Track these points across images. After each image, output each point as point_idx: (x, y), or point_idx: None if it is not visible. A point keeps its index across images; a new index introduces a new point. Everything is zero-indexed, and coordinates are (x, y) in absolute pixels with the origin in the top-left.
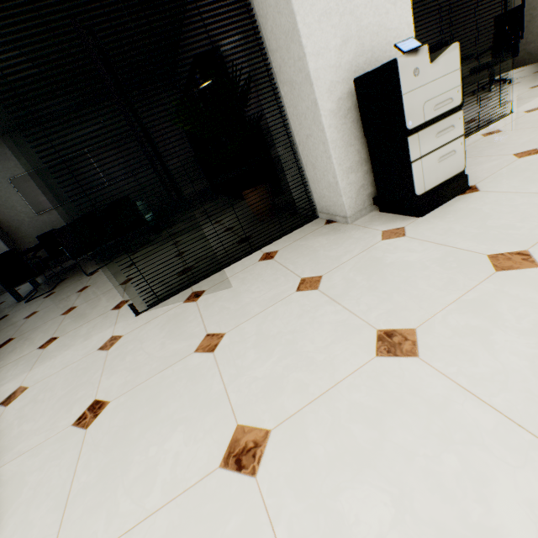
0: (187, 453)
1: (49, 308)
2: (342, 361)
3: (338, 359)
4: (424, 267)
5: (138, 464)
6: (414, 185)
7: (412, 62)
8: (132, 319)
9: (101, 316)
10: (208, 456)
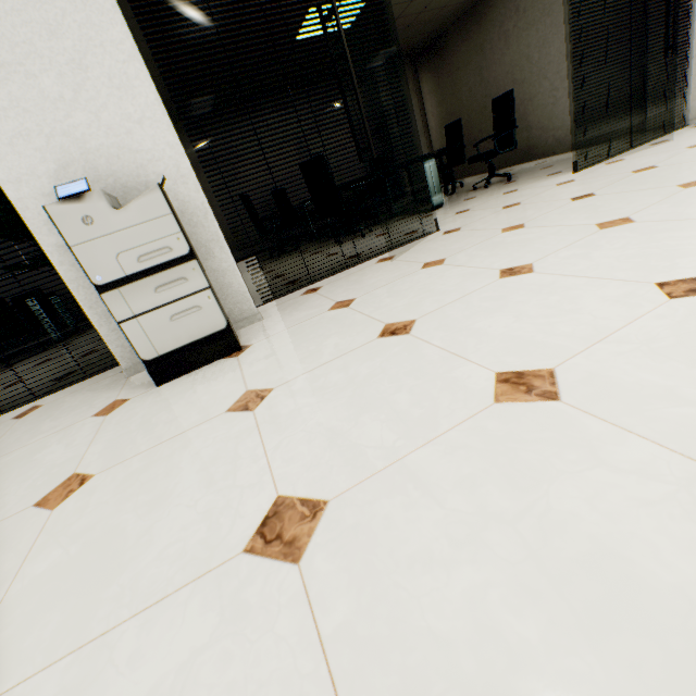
0: None
1: None
2: None
3: None
4: (28, 477)
5: None
6: (136, 348)
7: (76, 209)
8: None
9: None
10: None
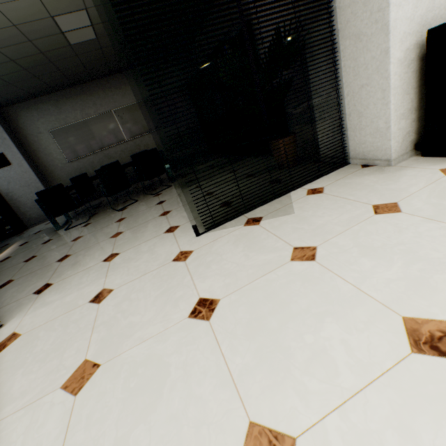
0: (356, 340)
1: (93, 234)
2: None
3: None
4: None
5: (299, 349)
6: None
7: None
8: (194, 239)
9: (156, 237)
10: (387, 343)
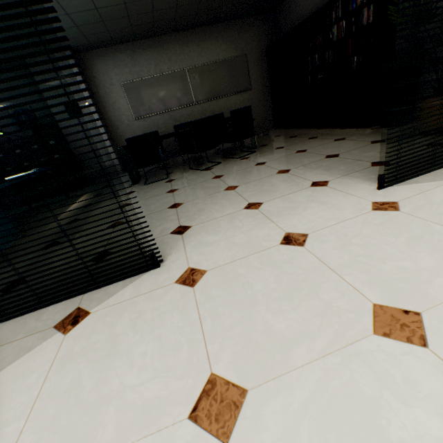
0: None
1: (192, 187)
2: None
3: None
4: None
5: None
6: None
7: None
8: (378, 191)
9: (304, 190)
10: None
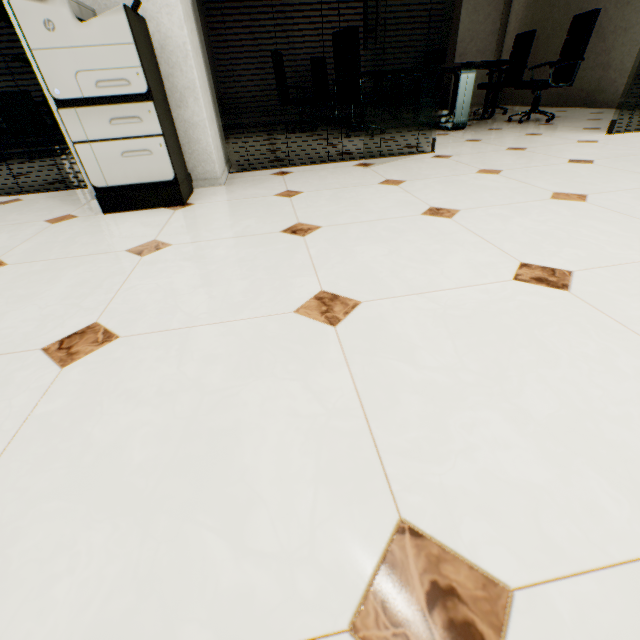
0: None
1: None
2: None
3: None
4: None
5: None
6: (88, 173)
7: (39, 9)
8: None
9: None
10: None
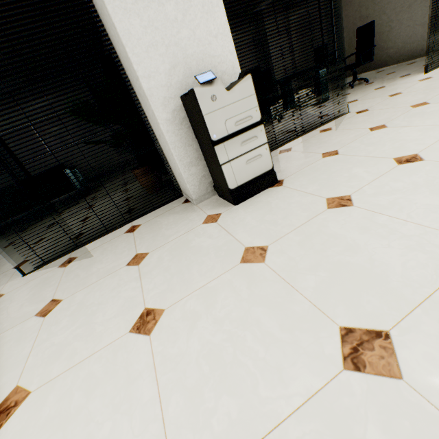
0: None
1: None
2: (108, 334)
3: (107, 332)
4: (206, 253)
5: None
6: (227, 181)
7: (209, 91)
8: (19, 279)
9: (3, 273)
10: None
